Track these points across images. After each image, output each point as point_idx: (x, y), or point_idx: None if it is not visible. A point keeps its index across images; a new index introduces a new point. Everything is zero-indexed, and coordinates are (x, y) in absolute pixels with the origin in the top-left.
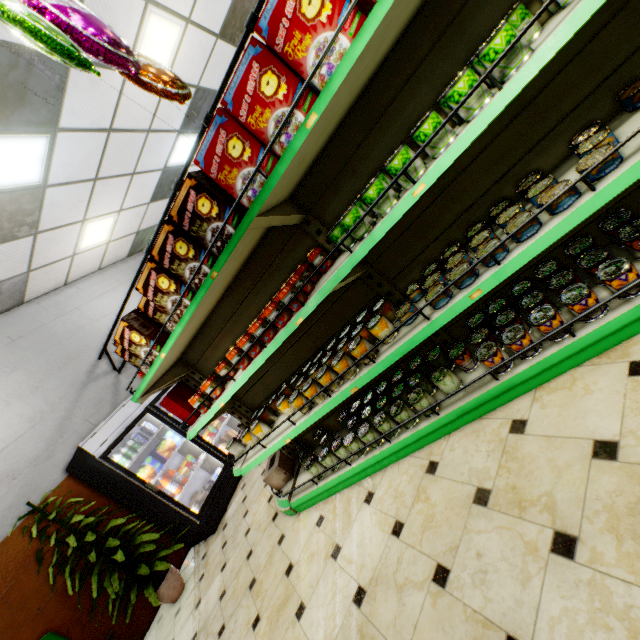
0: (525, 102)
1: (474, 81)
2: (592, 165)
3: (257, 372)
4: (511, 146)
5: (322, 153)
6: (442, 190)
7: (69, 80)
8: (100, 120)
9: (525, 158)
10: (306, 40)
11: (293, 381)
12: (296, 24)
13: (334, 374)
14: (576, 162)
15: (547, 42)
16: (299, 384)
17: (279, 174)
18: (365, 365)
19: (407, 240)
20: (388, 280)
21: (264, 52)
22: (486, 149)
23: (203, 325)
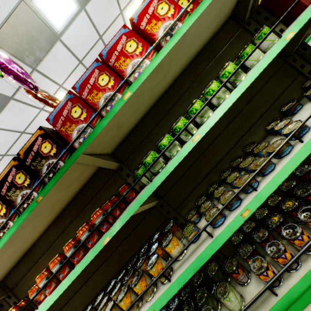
0: (237, 111)
1: (219, 85)
2: (296, 127)
3: (68, 292)
4: (235, 131)
5: (133, 130)
6: (202, 152)
7: (7, 106)
8: (19, 127)
9: (243, 137)
10: (127, 61)
11: (98, 302)
12: (122, 54)
13: (134, 294)
14: (273, 137)
15: (256, 66)
16: (102, 306)
17: (103, 125)
18: (161, 283)
19: (184, 181)
20: (174, 208)
21: (102, 65)
22: (222, 132)
23: (31, 247)
